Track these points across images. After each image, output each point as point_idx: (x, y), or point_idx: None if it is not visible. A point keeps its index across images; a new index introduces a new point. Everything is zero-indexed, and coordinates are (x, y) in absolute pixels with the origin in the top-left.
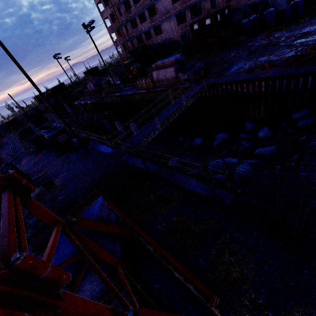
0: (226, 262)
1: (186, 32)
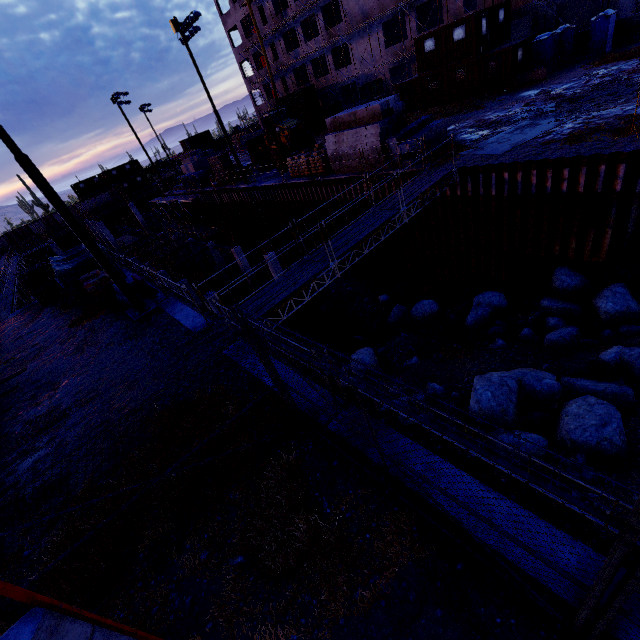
0: None
1: (403, 62)
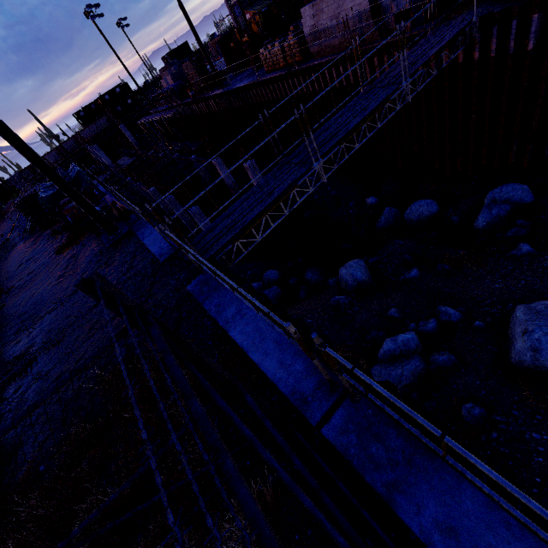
0: None
1: None
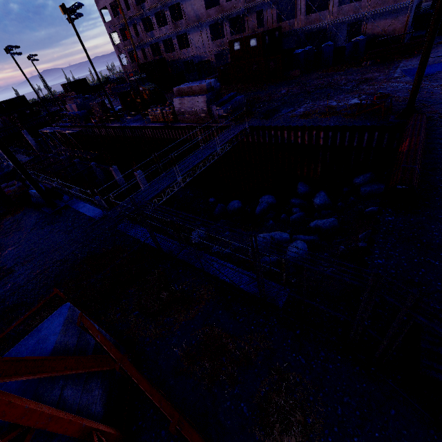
0: (281, 405)
1: (223, 52)
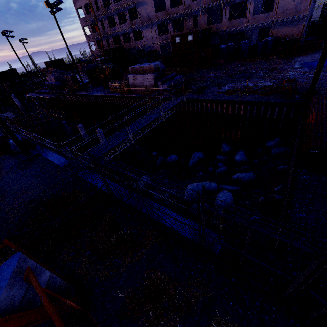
0: None
1: (167, 44)
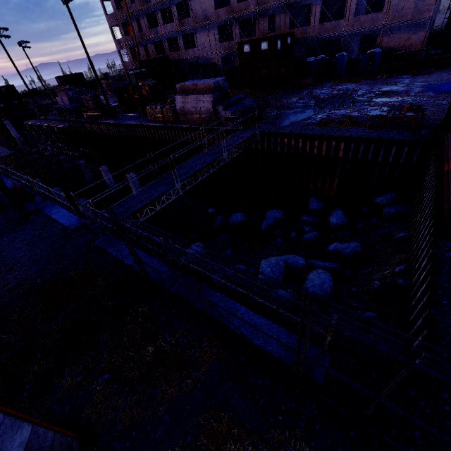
0: None
1: (230, 55)
